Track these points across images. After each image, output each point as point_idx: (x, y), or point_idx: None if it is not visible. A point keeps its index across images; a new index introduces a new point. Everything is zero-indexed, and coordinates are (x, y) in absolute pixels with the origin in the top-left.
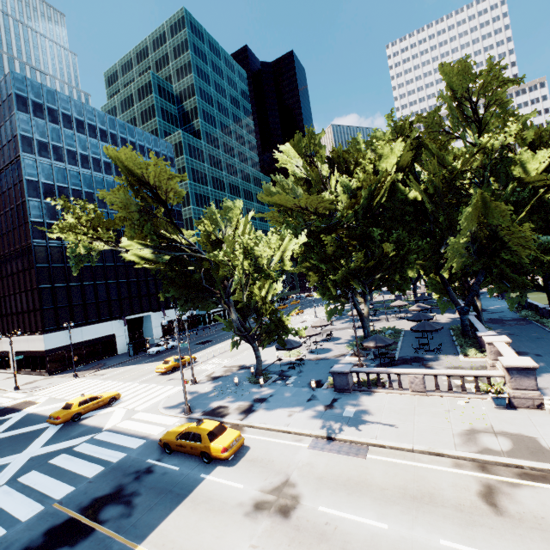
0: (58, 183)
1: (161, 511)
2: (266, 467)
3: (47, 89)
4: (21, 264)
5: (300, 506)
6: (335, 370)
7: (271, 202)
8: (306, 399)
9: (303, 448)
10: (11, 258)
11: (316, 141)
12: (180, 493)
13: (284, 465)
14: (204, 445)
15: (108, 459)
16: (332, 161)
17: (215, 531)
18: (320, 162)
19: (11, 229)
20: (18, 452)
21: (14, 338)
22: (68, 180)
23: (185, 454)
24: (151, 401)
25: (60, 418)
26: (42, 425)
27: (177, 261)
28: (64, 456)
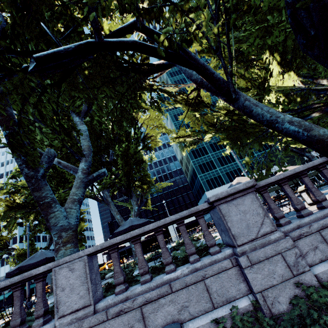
0: None
1: None
2: None
3: None
4: None
5: None
6: None
7: None
8: None
9: None
10: None
11: None
12: None
13: None
14: None
15: None
16: None
17: None
18: None
19: None
20: None
21: None
22: None
23: None
24: None
25: None
26: None
27: None
28: None
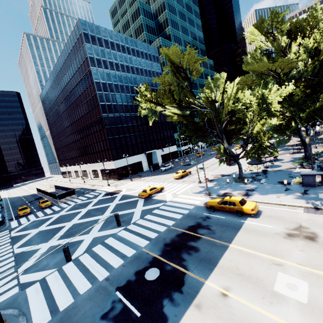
0: (107, 82)
1: (231, 233)
2: (281, 219)
3: (95, 26)
4: (98, 127)
5: (319, 237)
6: (304, 173)
7: (251, 69)
8: (283, 190)
9: (300, 212)
10: (92, 125)
11: (279, 18)
12: (235, 227)
13: (292, 219)
14: (238, 207)
15: (181, 212)
16: (291, 31)
17: (270, 243)
18: (281, 35)
19: (91, 109)
20: (134, 208)
21: (99, 163)
22: (111, 79)
23: (222, 212)
24: (182, 190)
25: (144, 195)
26: (135, 199)
27: (190, 115)
28: (157, 210)
